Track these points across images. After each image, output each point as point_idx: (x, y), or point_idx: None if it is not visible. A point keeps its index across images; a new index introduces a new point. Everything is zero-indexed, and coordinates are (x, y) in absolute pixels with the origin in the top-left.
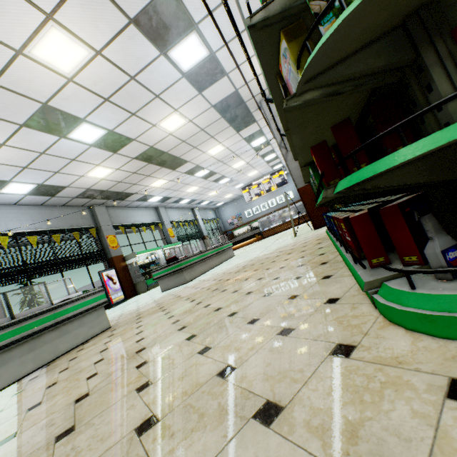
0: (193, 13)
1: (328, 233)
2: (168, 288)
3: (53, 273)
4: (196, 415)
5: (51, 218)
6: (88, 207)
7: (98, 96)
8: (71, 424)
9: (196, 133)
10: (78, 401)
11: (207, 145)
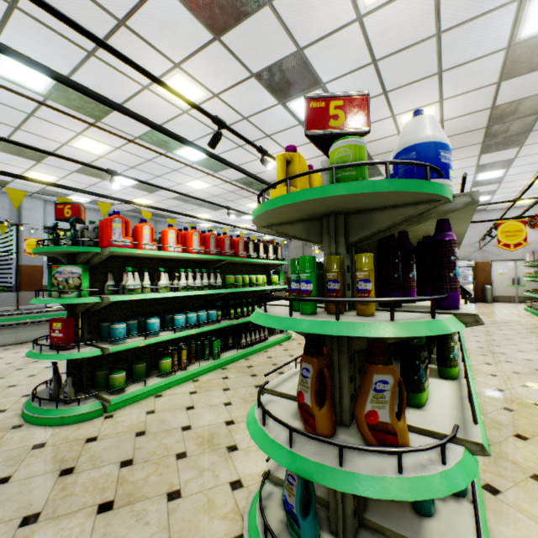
0: (185, 137)
1: None
2: None
3: None
4: None
5: None
6: (139, 218)
7: (126, 165)
8: None
9: (226, 193)
10: None
11: (243, 201)
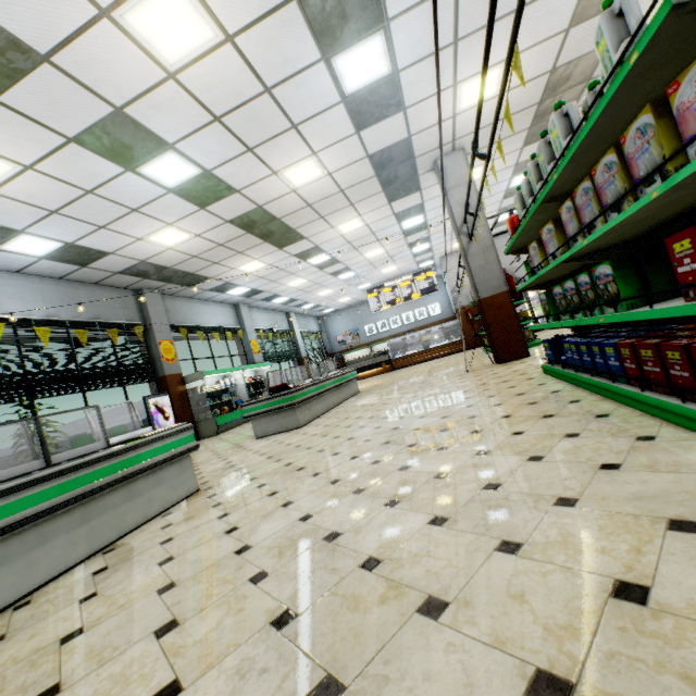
0: (390, 1)
1: (562, 370)
2: (267, 433)
3: (71, 393)
4: (672, 679)
5: (74, 301)
6: (133, 291)
7: (207, 110)
8: (318, 673)
9: (330, 195)
10: (283, 626)
11: (340, 216)
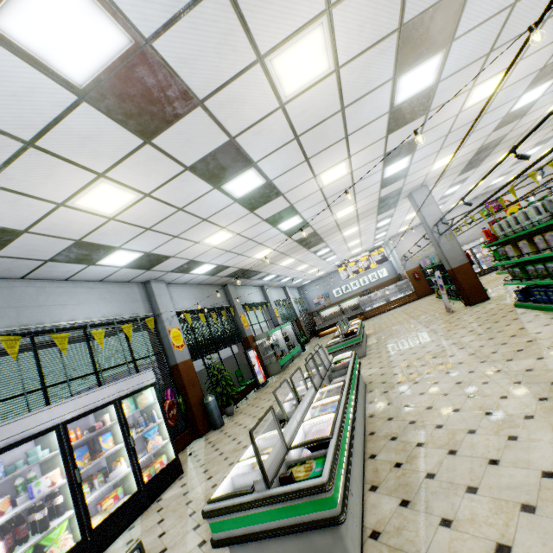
0: (419, 146)
1: (534, 304)
2: None
3: (216, 351)
4: None
5: (204, 296)
6: (221, 286)
7: (324, 197)
8: (547, 383)
9: (350, 219)
10: (519, 383)
11: (349, 227)
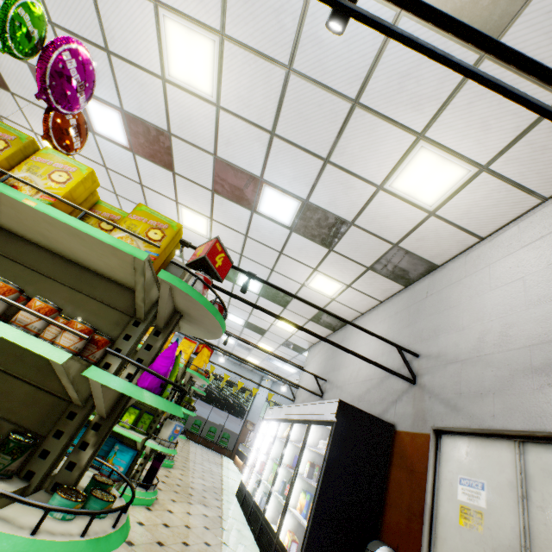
0: None
1: None
2: None
3: None
4: None
5: None
6: None
7: None
8: None
9: None
10: None
11: None
